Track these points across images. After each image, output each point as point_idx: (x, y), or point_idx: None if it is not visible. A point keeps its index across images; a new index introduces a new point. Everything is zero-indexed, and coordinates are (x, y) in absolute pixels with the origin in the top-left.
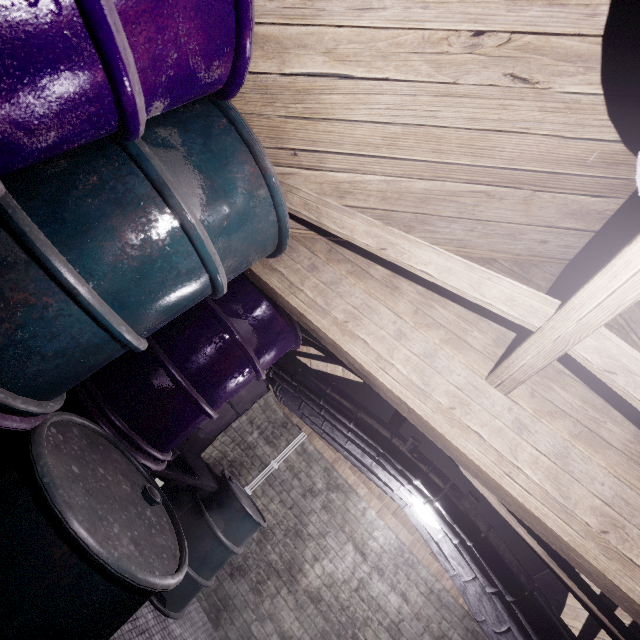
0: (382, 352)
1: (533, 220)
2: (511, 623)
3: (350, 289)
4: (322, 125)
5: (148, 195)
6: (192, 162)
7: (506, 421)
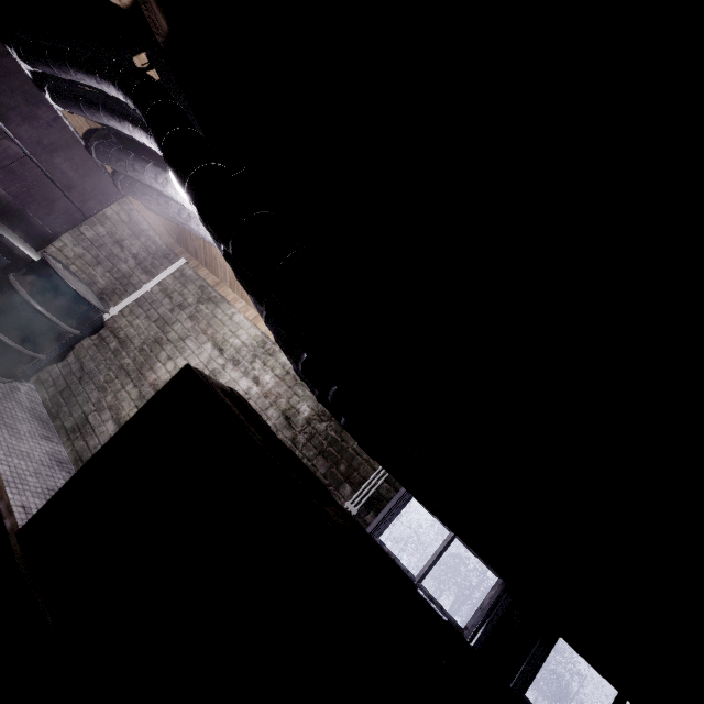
0: None
1: None
2: None
3: None
4: None
5: None
6: None
7: None
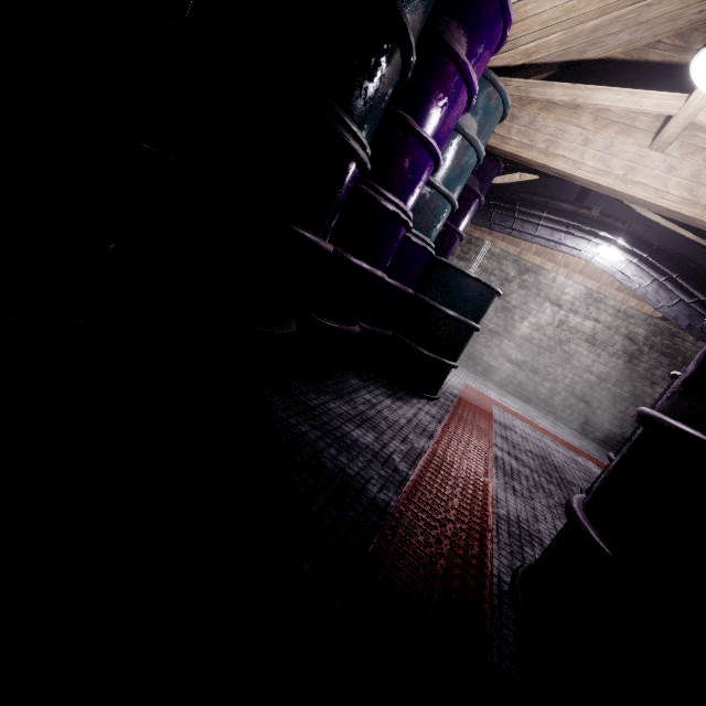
0: (576, 158)
1: (689, 3)
2: (677, 292)
3: (544, 123)
4: (517, 25)
5: (457, 139)
6: None
7: (661, 169)
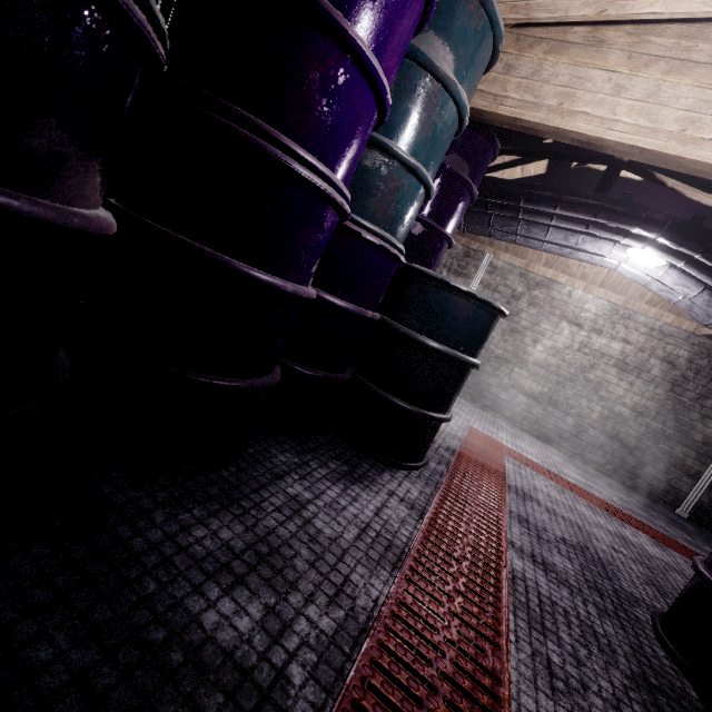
0: (604, 115)
1: None
2: None
3: (553, 70)
4: None
5: (423, 79)
6: (435, 31)
7: None
